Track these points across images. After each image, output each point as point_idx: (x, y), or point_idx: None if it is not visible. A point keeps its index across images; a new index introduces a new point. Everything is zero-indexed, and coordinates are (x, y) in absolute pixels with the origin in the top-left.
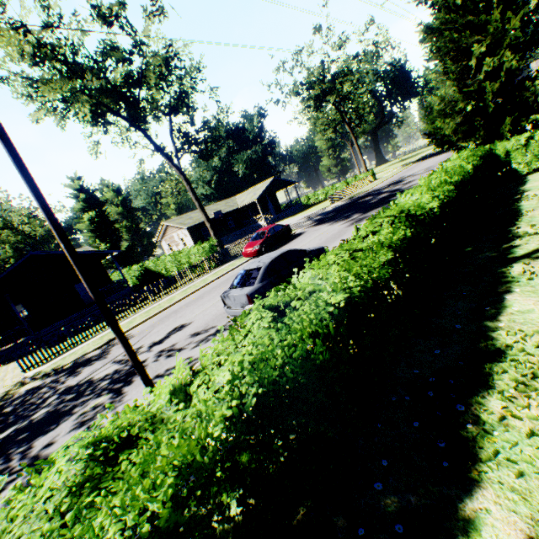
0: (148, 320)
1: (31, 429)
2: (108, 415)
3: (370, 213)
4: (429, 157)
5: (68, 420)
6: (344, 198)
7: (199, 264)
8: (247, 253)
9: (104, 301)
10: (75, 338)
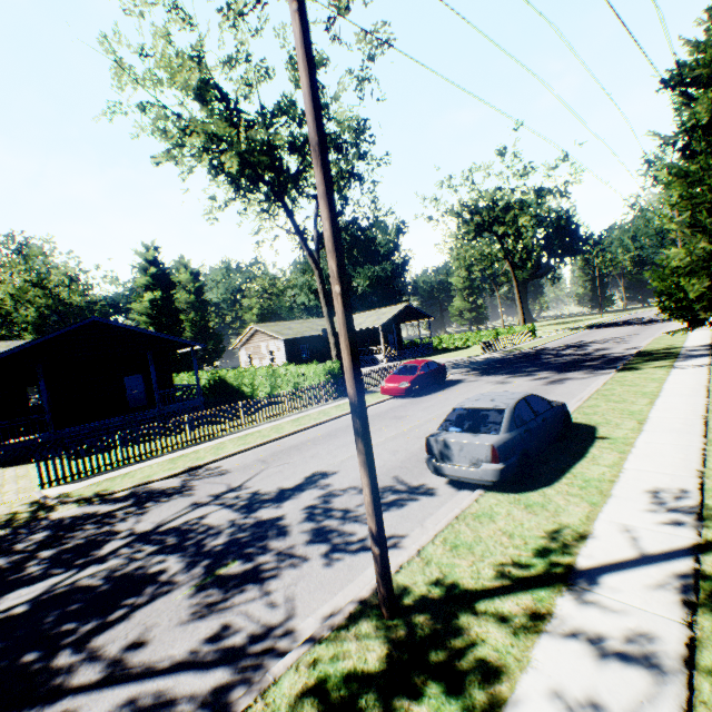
0: (249, 450)
1: (88, 595)
2: (257, 606)
3: (570, 375)
4: (603, 326)
5: (167, 596)
6: (498, 350)
7: (314, 388)
8: (389, 388)
9: (363, 397)
10: (128, 451)
